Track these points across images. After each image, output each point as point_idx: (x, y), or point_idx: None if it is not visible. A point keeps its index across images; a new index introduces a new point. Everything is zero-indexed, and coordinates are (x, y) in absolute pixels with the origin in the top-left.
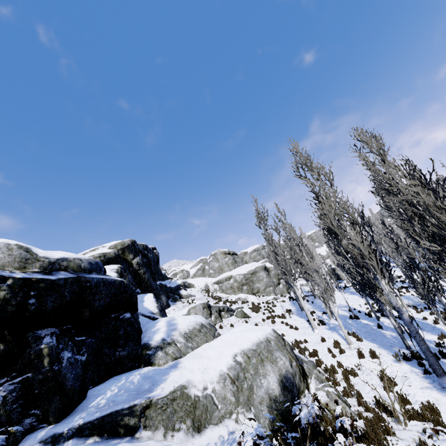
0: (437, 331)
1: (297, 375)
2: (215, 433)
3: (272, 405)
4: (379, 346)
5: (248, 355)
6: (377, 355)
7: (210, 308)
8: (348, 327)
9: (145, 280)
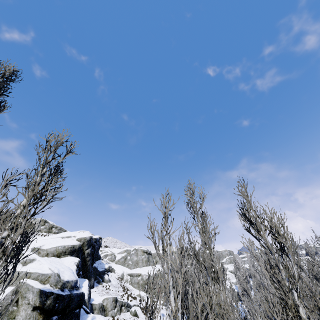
0: None
1: None
2: None
3: None
4: None
5: None
6: None
7: (116, 302)
8: None
9: (87, 265)
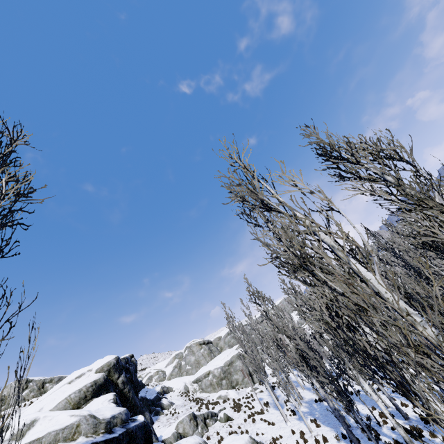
0: (372, 403)
1: None
2: None
3: None
4: (331, 429)
5: None
6: (327, 438)
7: (195, 418)
8: (313, 413)
9: (130, 399)
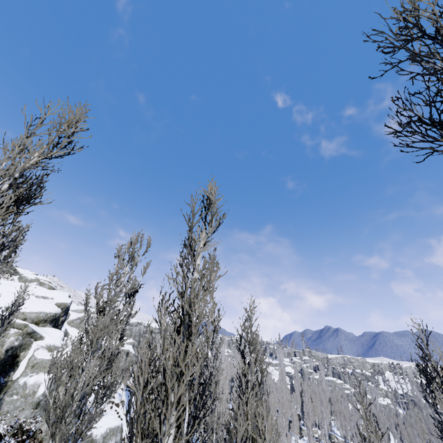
0: None
1: None
2: None
3: None
4: None
5: (111, 430)
6: None
7: None
8: None
9: None
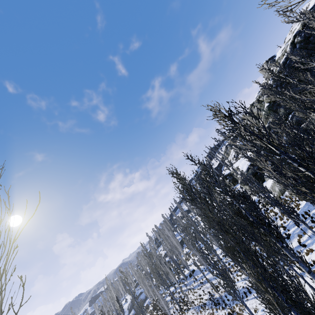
0: None
1: (283, 188)
2: (271, 194)
3: (278, 192)
4: None
5: (272, 184)
6: None
7: None
8: None
9: None
